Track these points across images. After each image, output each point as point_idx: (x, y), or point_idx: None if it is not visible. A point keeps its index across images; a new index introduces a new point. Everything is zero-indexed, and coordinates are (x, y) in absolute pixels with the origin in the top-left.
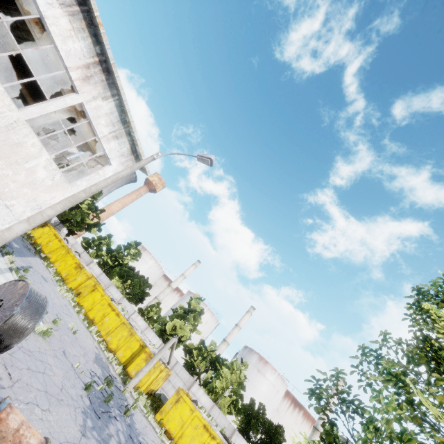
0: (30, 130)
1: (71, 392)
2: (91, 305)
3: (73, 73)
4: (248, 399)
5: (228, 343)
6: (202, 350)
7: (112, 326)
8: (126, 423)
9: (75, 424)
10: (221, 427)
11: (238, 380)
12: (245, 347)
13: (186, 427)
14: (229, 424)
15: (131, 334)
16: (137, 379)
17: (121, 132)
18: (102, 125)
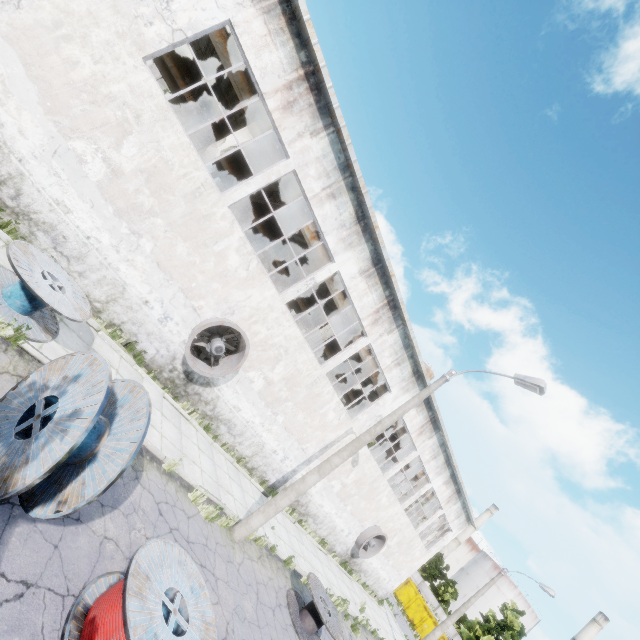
0: (418, 537)
1: None
2: (407, 601)
3: (442, 503)
4: None
5: None
6: None
7: None
8: None
9: None
10: None
11: None
12: None
13: None
14: None
15: None
16: None
17: (461, 513)
18: (451, 516)
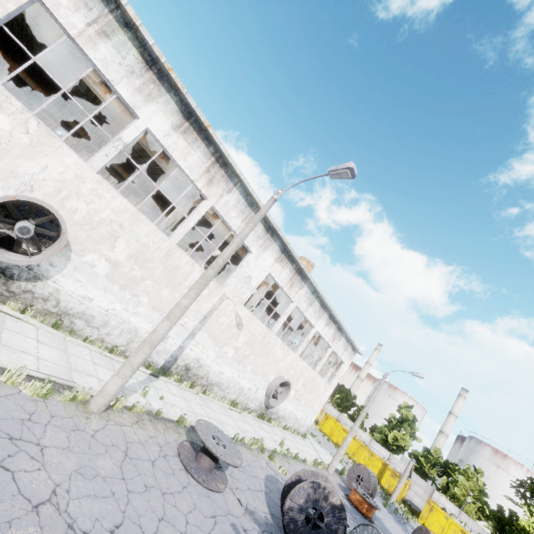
0: (318, 375)
1: (383, 510)
2: (330, 431)
3: (329, 342)
4: (494, 500)
5: (447, 435)
6: (428, 458)
7: (353, 448)
8: (410, 527)
9: (399, 528)
10: (475, 532)
11: (477, 487)
12: (470, 438)
13: (446, 531)
14: (482, 530)
15: (371, 454)
16: (396, 494)
17: (347, 346)
18: (340, 350)
